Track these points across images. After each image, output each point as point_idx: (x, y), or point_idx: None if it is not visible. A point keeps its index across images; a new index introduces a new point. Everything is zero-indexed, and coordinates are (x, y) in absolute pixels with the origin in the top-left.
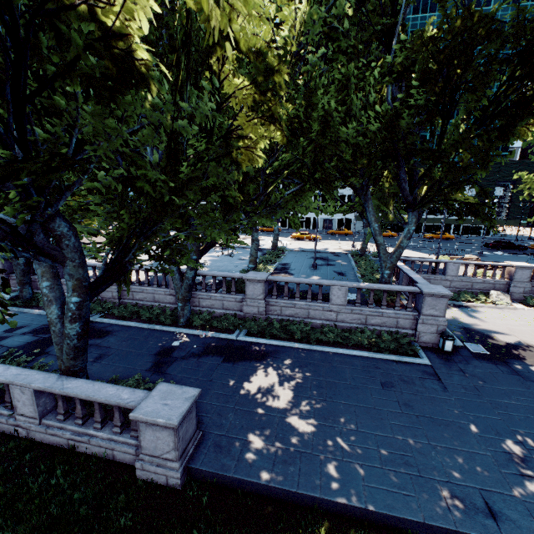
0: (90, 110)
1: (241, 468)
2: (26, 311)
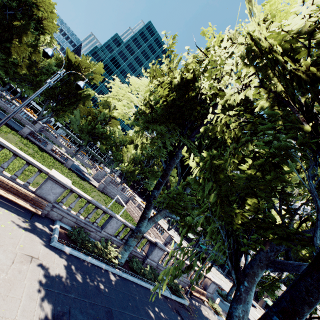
0: None
1: None
2: None
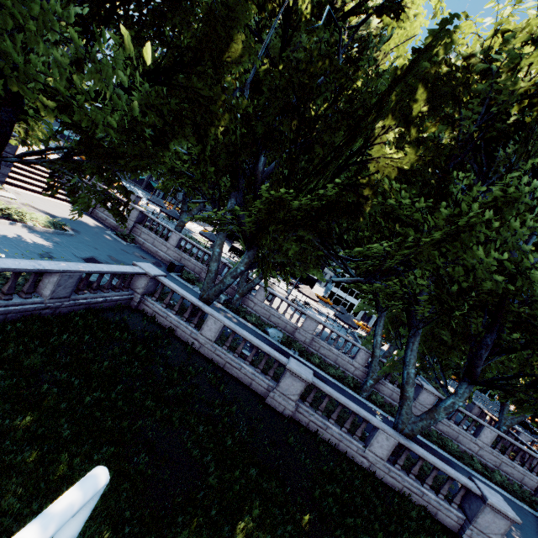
0: None
1: None
2: (241, 320)
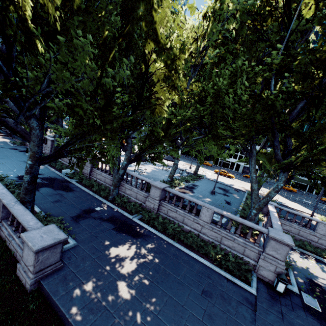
0: (56, 67)
1: (64, 298)
2: (49, 168)
